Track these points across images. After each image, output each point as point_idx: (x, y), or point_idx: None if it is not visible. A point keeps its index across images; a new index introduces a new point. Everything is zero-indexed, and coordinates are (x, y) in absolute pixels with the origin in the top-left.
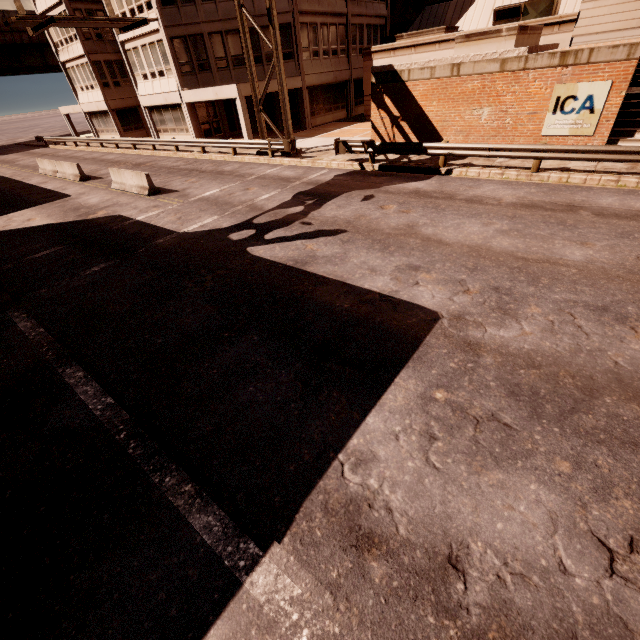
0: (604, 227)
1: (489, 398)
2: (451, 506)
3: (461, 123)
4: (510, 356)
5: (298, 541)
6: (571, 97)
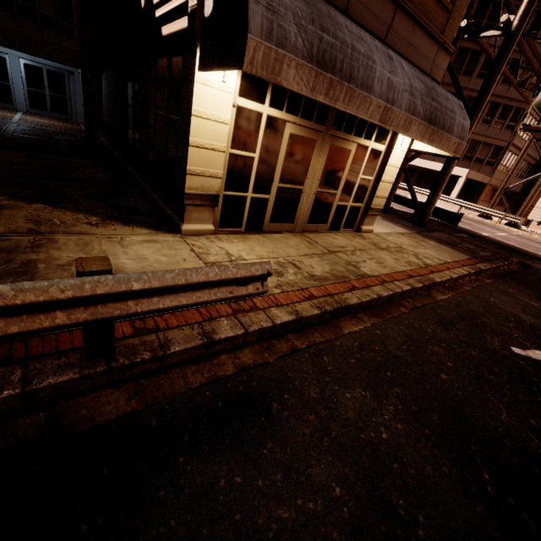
0: None
1: None
2: None
3: None
4: None
5: None
6: None
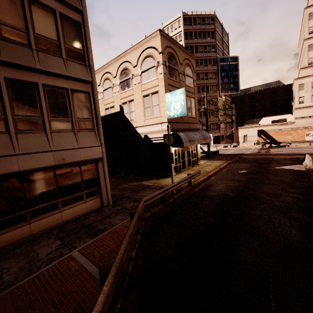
0: None
1: None
2: None
3: (283, 139)
4: None
5: None
6: (309, 133)
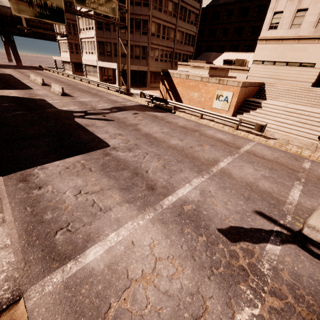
0: (196, 138)
1: (95, 165)
2: (54, 179)
3: (188, 96)
4: (115, 158)
5: (7, 177)
6: (221, 95)
